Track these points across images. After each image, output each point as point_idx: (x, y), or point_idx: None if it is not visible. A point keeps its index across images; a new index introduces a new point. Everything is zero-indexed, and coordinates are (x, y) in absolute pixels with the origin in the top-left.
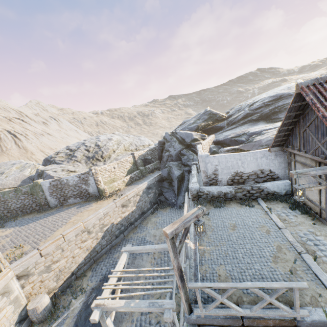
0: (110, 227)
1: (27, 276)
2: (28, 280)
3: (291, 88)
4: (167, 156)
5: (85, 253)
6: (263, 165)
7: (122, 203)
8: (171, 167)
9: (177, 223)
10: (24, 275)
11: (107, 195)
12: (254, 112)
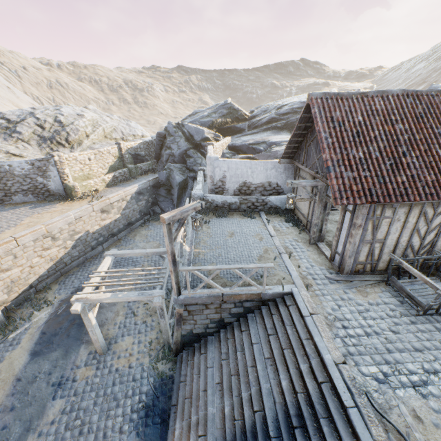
0: (84, 236)
1: None
2: None
3: None
4: (168, 155)
5: (48, 263)
6: (272, 178)
7: (102, 207)
8: (172, 170)
9: (175, 212)
10: None
11: (79, 196)
12: (280, 118)
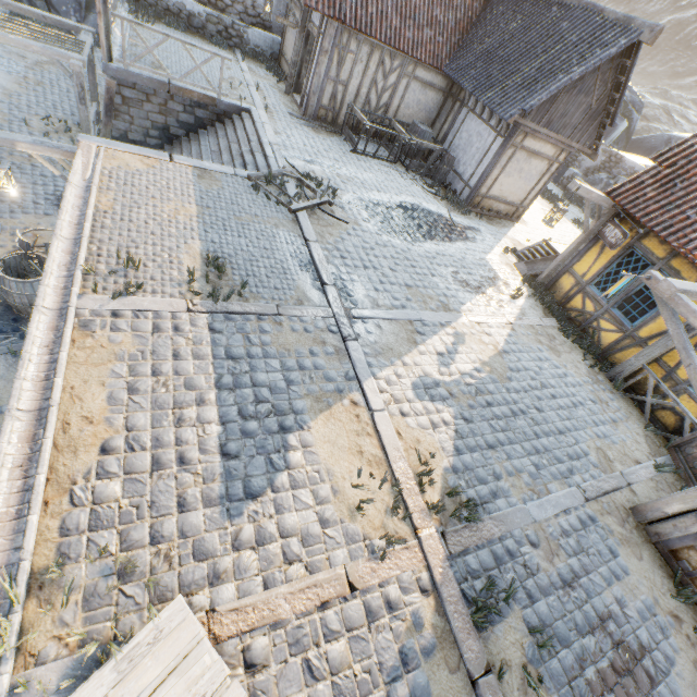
0: None
1: None
2: None
3: None
4: None
5: None
6: None
7: None
8: None
9: None
10: None
11: None
12: None
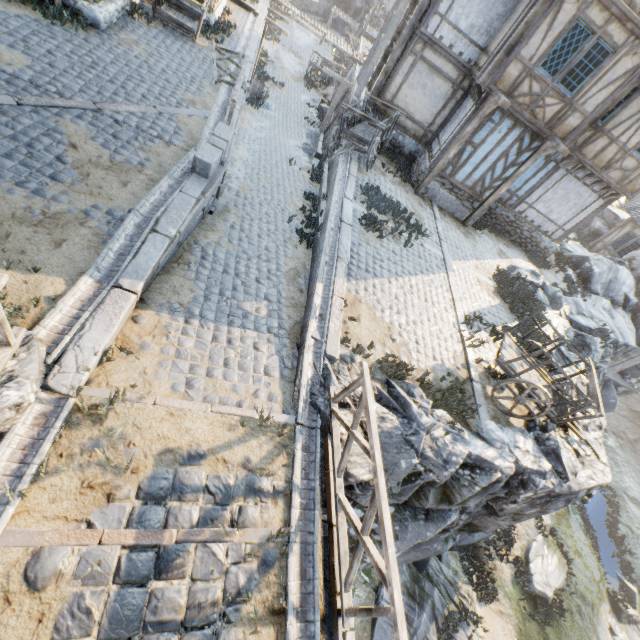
0: None
1: None
2: None
3: None
4: None
5: None
6: None
7: None
8: None
9: None
10: None
11: None
12: None
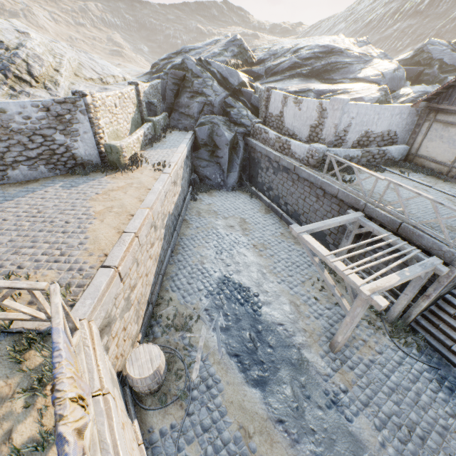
0: (168, 220)
1: (108, 326)
2: (111, 333)
3: (338, 42)
4: (203, 104)
5: (154, 266)
6: (393, 125)
7: (174, 177)
8: (216, 124)
9: None
10: (105, 326)
11: (127, 164)
12: (303, 63)
